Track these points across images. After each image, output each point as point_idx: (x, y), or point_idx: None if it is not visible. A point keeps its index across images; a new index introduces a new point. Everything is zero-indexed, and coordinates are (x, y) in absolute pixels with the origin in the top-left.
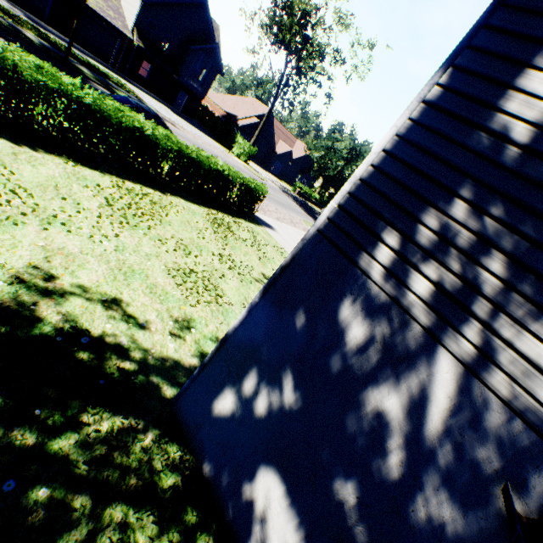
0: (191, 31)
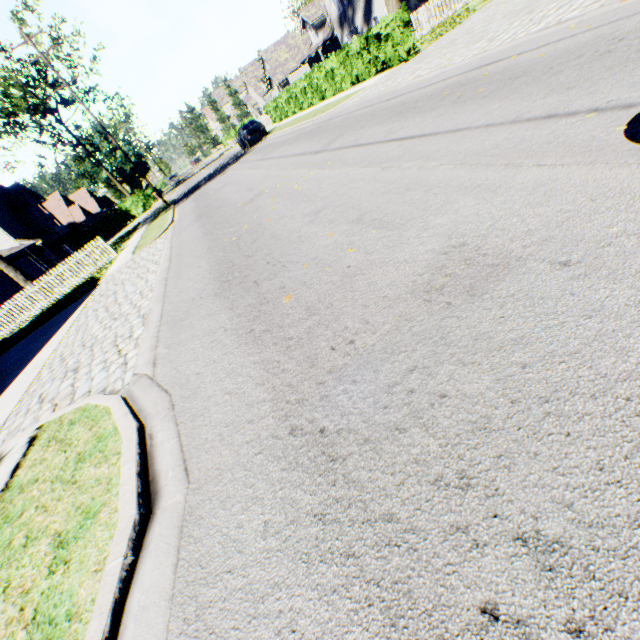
0: (2, 202)
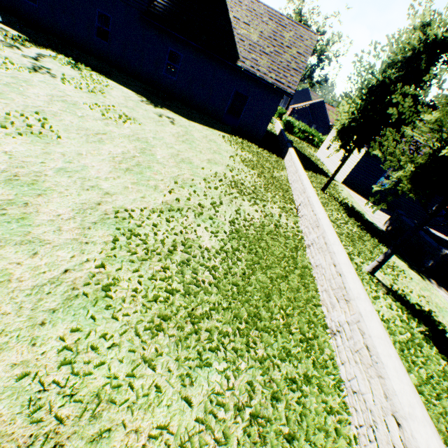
0: None
